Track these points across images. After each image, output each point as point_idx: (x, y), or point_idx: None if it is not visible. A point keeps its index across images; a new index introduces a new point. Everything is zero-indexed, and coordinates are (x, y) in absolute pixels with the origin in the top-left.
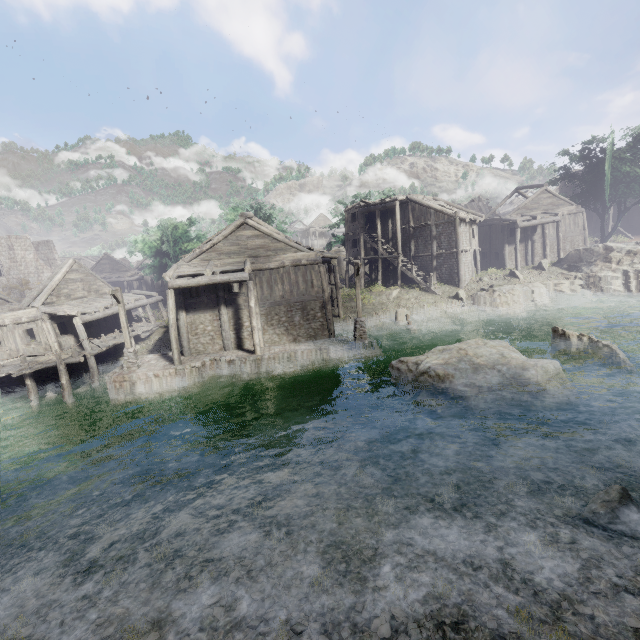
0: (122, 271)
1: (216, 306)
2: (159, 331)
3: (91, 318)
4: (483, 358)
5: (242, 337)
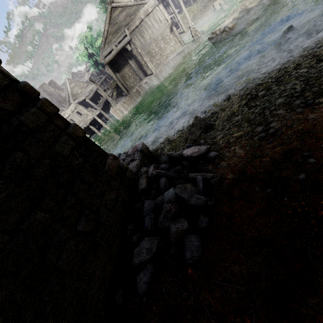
0: (83, 76)
1: (126, 62)
2: (114, 91)
3: (90, 97)
4: (254, 2)
5: (144, 70)
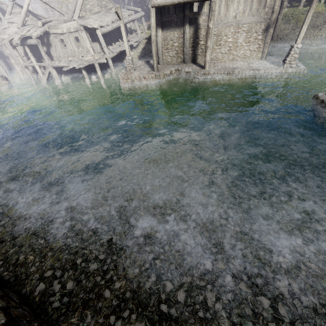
0: None
1: (182, 25)
2: (143, 42)
3: (105, 30)
4: None
5: (196, 53)
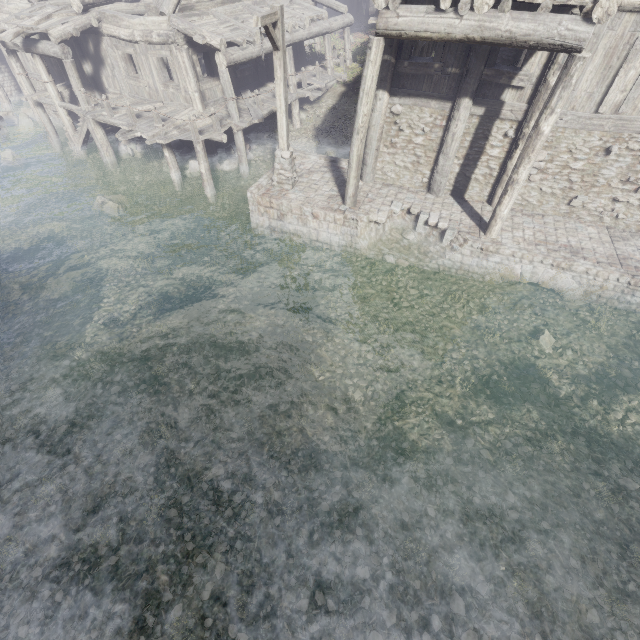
0: None
1: (452, 95)
2: (335, 90)
3: (241, 56)
4: None
5: (470, 176)
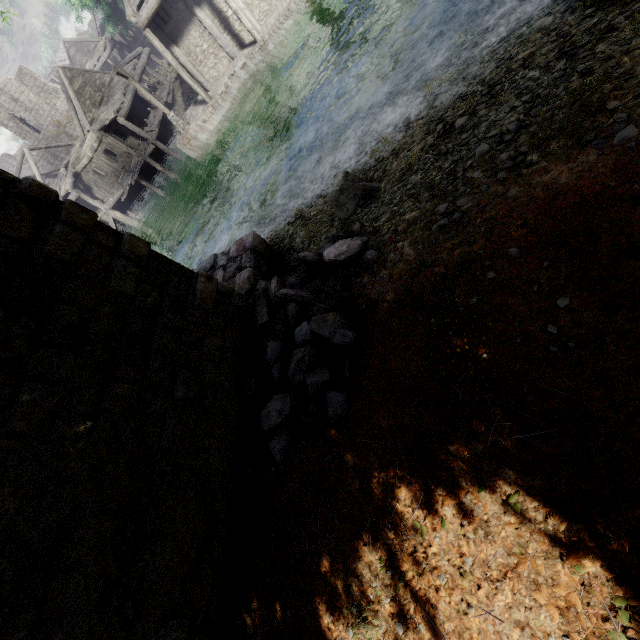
0: (94, 50)
1: (191, 15)
2: (176, 87)
3: (125, 112)
4: None
5: (236, 33)
